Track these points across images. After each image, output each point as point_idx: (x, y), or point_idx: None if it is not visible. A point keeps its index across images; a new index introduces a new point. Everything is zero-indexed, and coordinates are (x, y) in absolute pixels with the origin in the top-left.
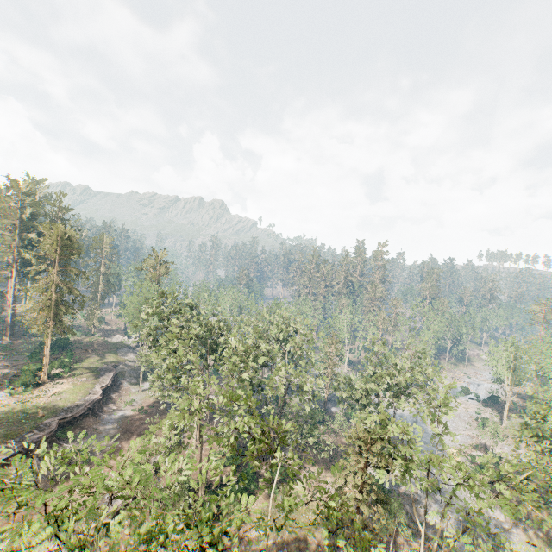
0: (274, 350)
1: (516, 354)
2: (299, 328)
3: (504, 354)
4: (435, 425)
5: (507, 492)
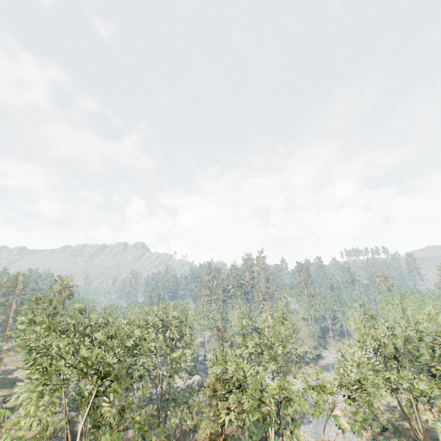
0: (149, 334)
1: (365, 313)
2: (178, 315)
3: (357, 315)
4: (272, 362)
5: (314, 394)
